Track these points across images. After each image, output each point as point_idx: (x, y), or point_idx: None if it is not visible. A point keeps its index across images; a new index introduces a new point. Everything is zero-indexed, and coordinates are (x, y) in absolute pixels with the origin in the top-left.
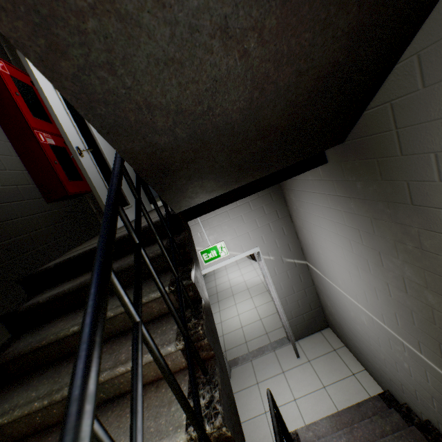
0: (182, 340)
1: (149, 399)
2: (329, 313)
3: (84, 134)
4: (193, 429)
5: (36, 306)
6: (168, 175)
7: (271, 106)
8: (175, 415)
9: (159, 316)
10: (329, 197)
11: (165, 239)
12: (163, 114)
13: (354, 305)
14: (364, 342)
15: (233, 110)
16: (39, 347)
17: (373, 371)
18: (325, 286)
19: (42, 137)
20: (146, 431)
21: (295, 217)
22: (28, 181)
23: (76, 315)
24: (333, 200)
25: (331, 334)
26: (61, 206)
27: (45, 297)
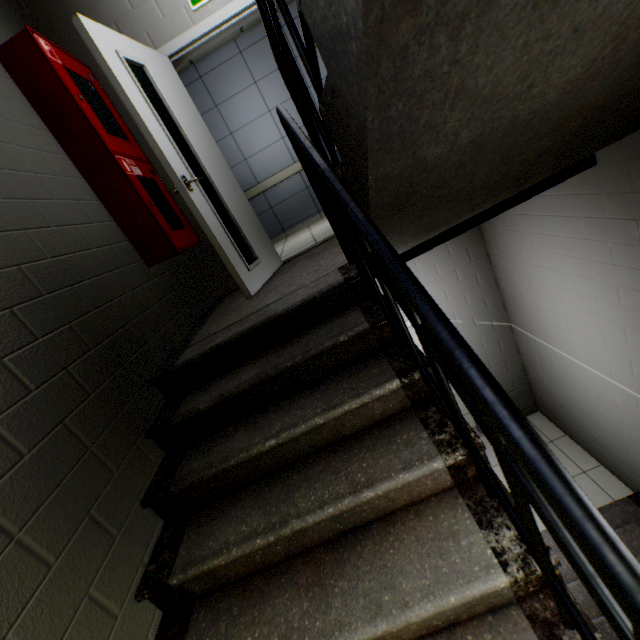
0: (452, 453)
1: (414, 530)
2: (542, 393)
3: (184, 154)
4: (516, 569)
5: (196, 414)
6: (402, 211)
7: (607, 72)
8: (473, 551)
9: (383, 419)
10: (586, 222)
11: (354, 309)
12: (464, 107)
13: (601, 381)
14: (609, 430)
15: (555, 85)
16: (226, 469)
17: (617, 467)
18: (543, 356)
19: (126, 165)
20: (436, 572)
21: (499, 256)
22: (120, 237)
23: (256, 423)
24: (595, 226)
25: (542, 421)
26: (164, 269)
27: (206, 402)
